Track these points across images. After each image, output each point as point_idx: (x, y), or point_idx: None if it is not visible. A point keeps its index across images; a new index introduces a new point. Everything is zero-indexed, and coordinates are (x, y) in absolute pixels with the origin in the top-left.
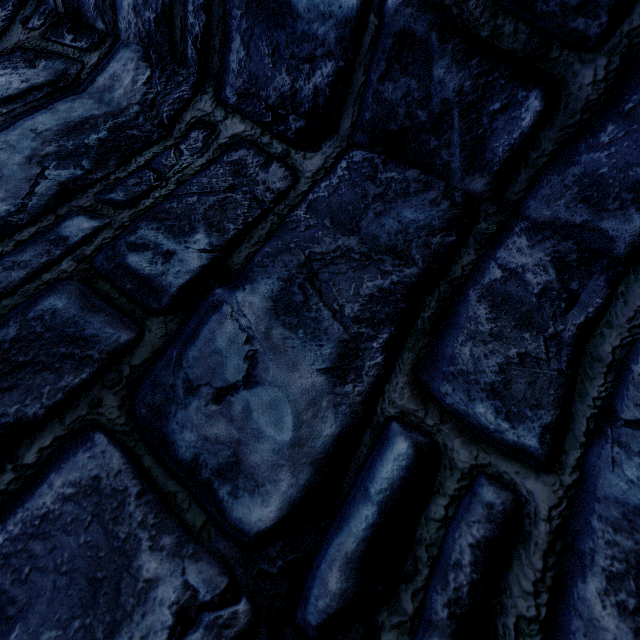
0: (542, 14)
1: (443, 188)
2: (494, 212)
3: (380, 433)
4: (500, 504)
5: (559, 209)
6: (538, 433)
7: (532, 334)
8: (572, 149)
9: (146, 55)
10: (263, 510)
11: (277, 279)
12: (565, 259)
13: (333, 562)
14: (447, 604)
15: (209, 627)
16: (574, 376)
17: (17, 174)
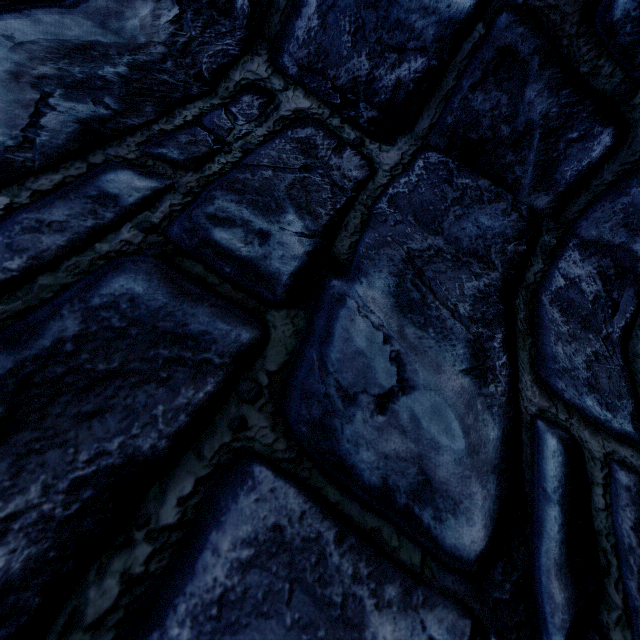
0: (638, 66)
1: (511, 201)
2: (553, 228)
3: (532, 432)
4: (633, 486)
5: (604, 231)
6: (630, 420)
7: (593, 335)
8: (626, 182)
9: None
10: (471, 530)
11: (389, 274)
12: (606, 273)
13: (549, 572)
14: (639, 588)
15: None
16: (630, 370)
17: None
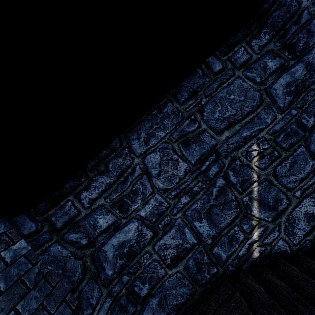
0: None
1: None
2: None
3: None
4: None
5: None
6: None
7: None
8: None
9: (306, 67)
10: None
11: None
12: None
13: None
14: None
15: (314, 166)
16: None
17: (281, 97)
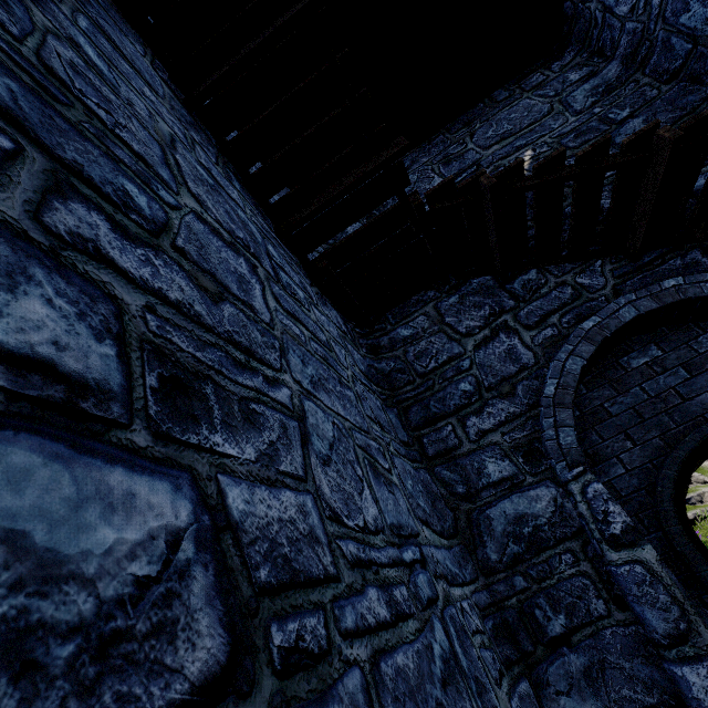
0: None
1: (704, 90)
2: None
3: None
4: None
5: None
6: None
7: None
8: None
9: (622, 62)
10: None
11: (645, 117)
12: None
13: None
14: None
15: None
16: None
17: (581, 101)
